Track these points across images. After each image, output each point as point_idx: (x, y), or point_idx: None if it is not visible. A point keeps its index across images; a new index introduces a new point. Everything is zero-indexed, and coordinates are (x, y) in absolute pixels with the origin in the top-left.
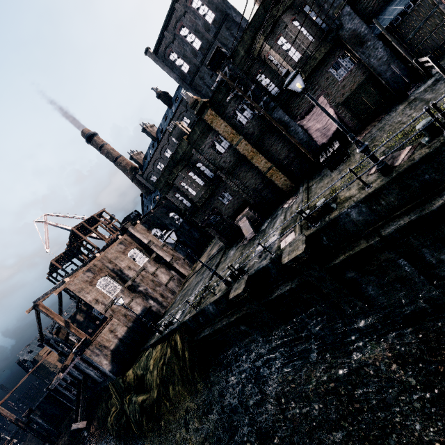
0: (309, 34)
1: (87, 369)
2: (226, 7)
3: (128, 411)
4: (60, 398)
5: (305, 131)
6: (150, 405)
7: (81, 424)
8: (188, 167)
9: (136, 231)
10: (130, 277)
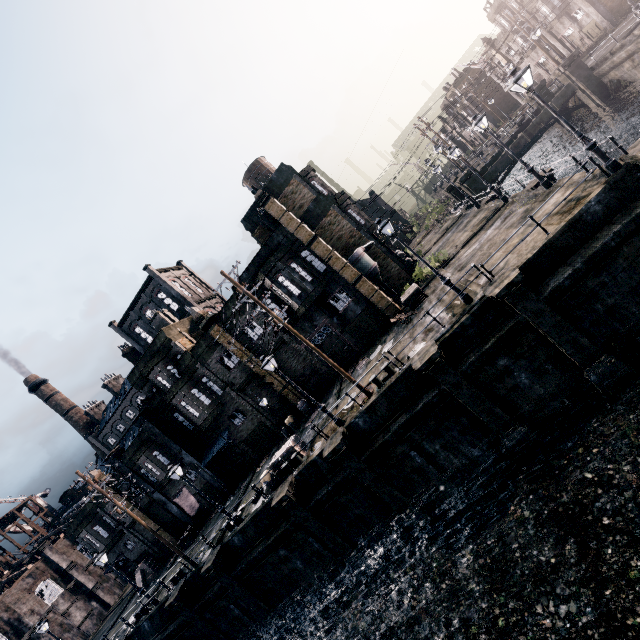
0: (166, 458)
1: None
2: (188, 304)
3: None
4: None
5: (180, 506)
6: None
7: None
8: (94, 521)
9: (55, 553)
10: (30, 626)
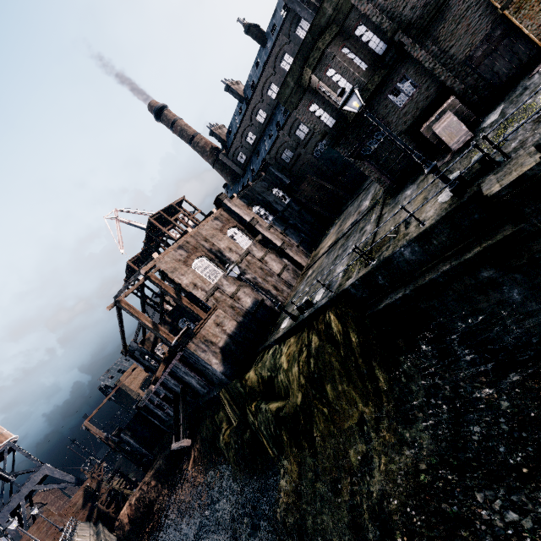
0: None
1: (188, 376)
2: None
3: (256, 422)
4: (151, 418)
5: None
6: (291, 414)
7: (184, 442)
8: (339, 39)
9: (234, 206)
10: (232, 261)
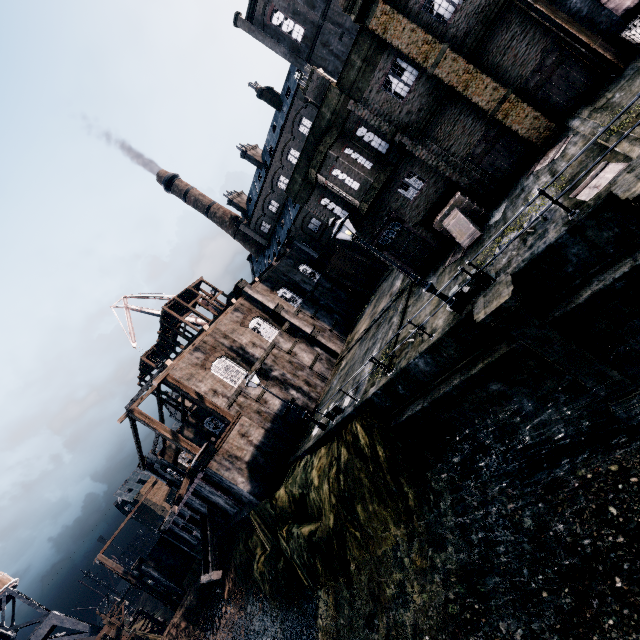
0: None
1: (213, 495)
2: None
3: (288, 549)
4: (177, 544)
5: None
6: (324, 538)
7: (214, 574)
8: (341, 140)
9: (256, 292)
10: (257, 357)
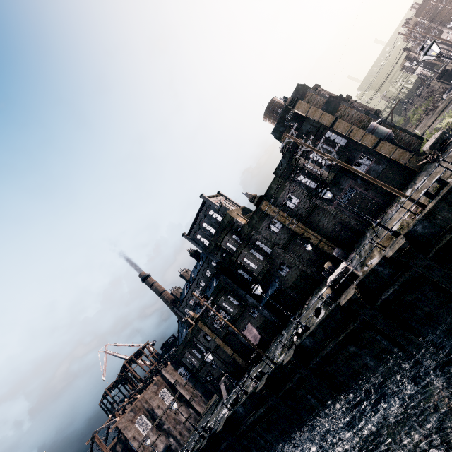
0: (236, 301)
1: None
2: None
3: None
4: None
5: (246, 337)
6: None
7: None
8: (192, 346)
9: (166, 372)
10: (158, 415)
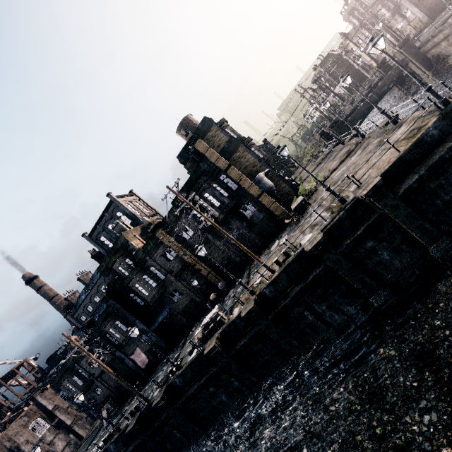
0: (125, 326)
1: None
2: (137, 220)
3: None
4: None
5: (134, 361)
6: None
7: None
8: (73, 373)
9: (44, 398)
10: None
